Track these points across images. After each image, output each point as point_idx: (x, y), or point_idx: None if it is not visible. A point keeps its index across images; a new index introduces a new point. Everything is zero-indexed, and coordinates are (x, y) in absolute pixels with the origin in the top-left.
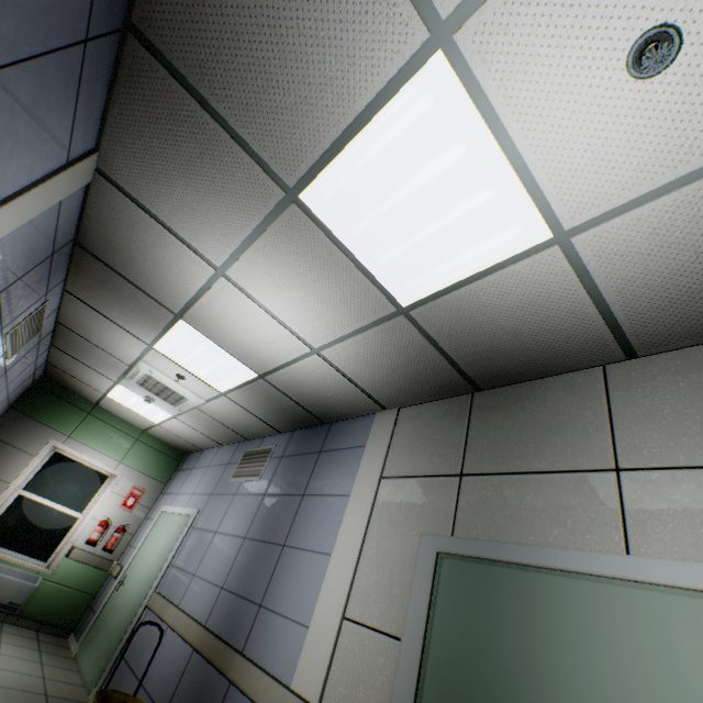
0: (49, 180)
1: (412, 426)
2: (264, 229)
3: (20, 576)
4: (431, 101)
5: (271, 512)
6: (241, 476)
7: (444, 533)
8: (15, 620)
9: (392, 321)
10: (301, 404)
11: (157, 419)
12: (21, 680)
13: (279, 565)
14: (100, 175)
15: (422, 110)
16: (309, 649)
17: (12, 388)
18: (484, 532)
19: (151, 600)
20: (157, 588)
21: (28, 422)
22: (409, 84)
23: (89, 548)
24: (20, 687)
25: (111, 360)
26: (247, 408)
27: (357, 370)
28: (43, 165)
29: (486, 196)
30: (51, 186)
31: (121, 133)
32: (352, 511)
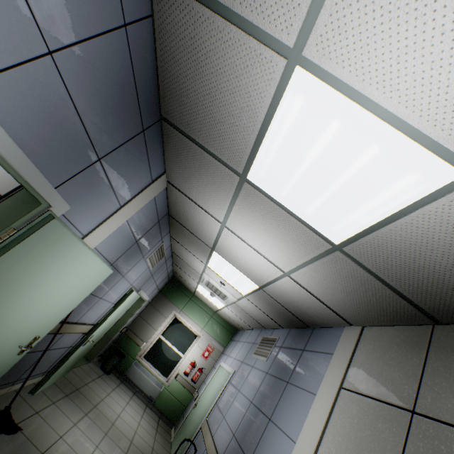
0: (144, 191)
1: (372, 346)
2: (236, 198)
3: (155, 382)
4: (302, 99)
5: (268, 388)
6: (257, 354)
7: None
8: (151, 406)
9: (331, 255)
10: (289, 310)
11: (219, 306)
12: (142, 444)
13: (264, 434)
14: (168, 183)
15: (299, 107)
16: None
17: (158, 282)
18: None
19: (203, 423)
20: (207, 416)
21: (165, 299)
22: (284, 94)
23: (185, 376)
24: (140, 448)
25: (193, 271)
26: (259, 307)
27: (318, 290)
28: (140, 185)
29: (372, 152)
30: (145, 193)
31: (170, 163)
32: (314, 410)
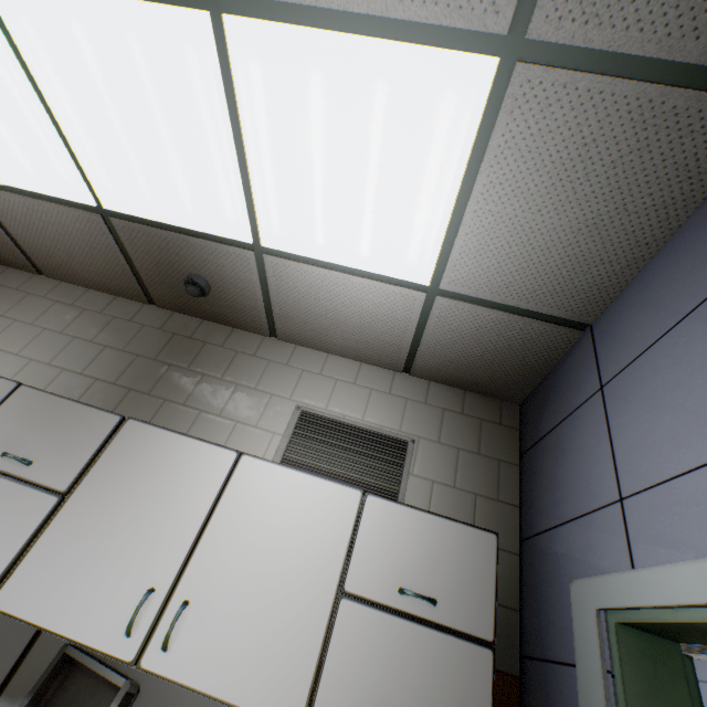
0: None
1: None
2: None
3: None
4: None
5: None
6: (697, 651)
7: None
8: None
9: None
10: None
11: None
12: None
13: None
14: None
15: None
16: None
17: None
18: None
19: None
20: None
21: None
22: None
23: None
24: None
25: None
26: None
27: None
28: None
29: None
30: None
31: None
32: None
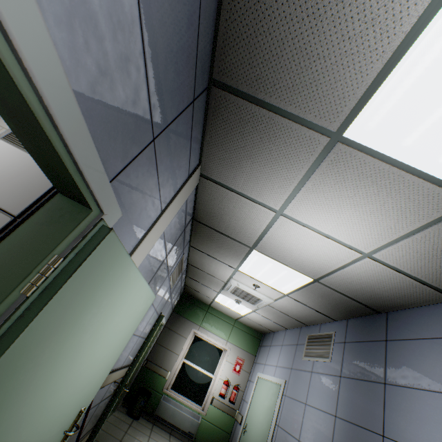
0: (182, 188)
1: None
2: (311, 172)
3: (190, 414)
4: None
5: (354, 395)
6: (311, 356)
7: None
8: None
9: None
10: (353, 298)
11: (243, 312)
12: None
13: None
14: (202, 177)
15: None
16: None
17: (173, 301)
18: None
19: None
20: None
21: (181, 319)
22: None
23: (221, 399)
24: None
25: (215, 280)
26: (305, 303)
27: (415, 266)
28: (179, 181)
29: None
30: (183, 191)
31: (211, 148)
32: None
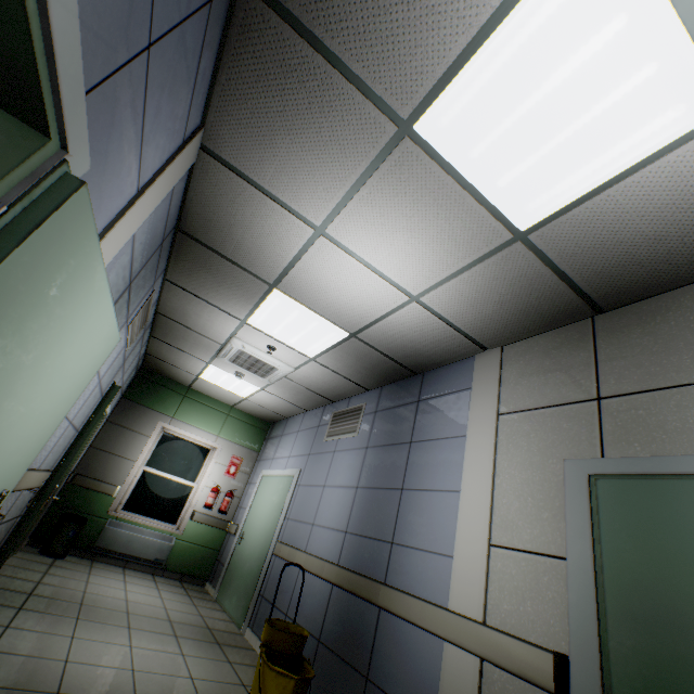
0: (174, 161)
1: (522, 361)
2: (369, 174)
3: (158, 537)
4: None
5: (379, 462)
6: (335, 435)
7: (591, 456)
8: (162, 573)
9: (506, 250)
10: (393, 358)
11: (245, 393)
12: (186, 617)
13: (402, 506)
14: (204, 152)
15: None
16: (459, 575)
17: (125, 378)
18: (644, 449)
19: (276, 549)
20: (278, 539)
21: (138, 408)
22: None
23: (207, 512)
24: (187, 622)
25: (205, 342)
26: (336, 369)
27: (458, 312)
28: (169, 146)
29: (645, 74)
30: (173, 167)
31: (227, 101)
32: (472, 449)
